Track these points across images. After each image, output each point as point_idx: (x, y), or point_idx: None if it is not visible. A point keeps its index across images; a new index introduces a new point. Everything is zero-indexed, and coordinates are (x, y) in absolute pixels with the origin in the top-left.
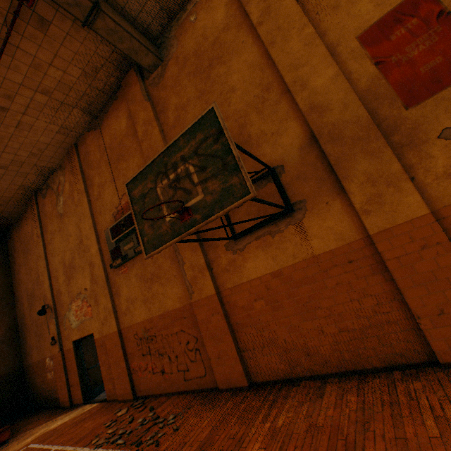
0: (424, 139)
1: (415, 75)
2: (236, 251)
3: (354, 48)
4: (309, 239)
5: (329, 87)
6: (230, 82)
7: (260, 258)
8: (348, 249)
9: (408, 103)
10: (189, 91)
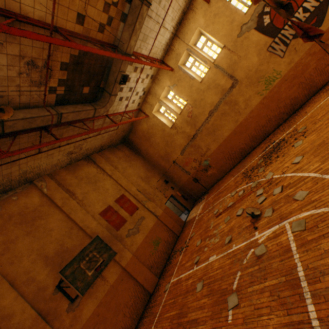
0: (124, 237)
1: (116, 223)
2: (75, 308)
3: (99, 216)
4: (107, 280)
5: (97, 227)
6: (50, 226)
7: (90, 302)
8: (120, 275)
9: (117, 230)
10: (17, 232)
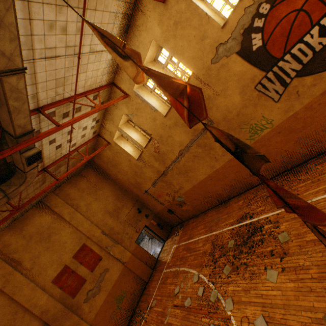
0: (81, 304)
1: (72, 288)
2: None
3: (52, 285)
4: None
5: (47, 302)
6: None
7: None
8: None
9: (73, 296)
10: None
